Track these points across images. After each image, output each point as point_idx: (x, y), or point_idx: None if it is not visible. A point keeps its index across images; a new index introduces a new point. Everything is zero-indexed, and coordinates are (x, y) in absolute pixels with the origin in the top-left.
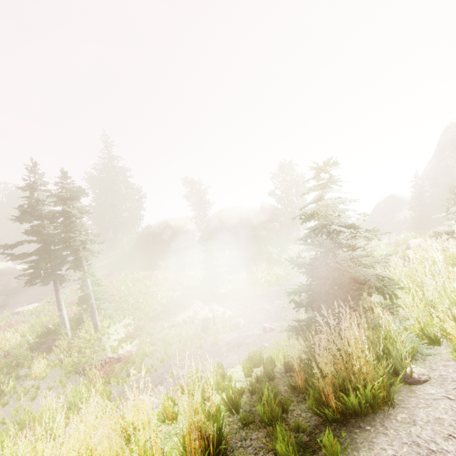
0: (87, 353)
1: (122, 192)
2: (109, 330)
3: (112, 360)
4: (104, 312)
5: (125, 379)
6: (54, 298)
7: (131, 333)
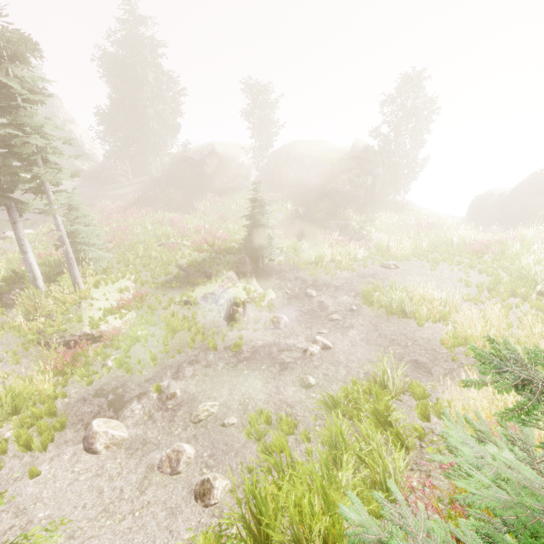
0: (58, 321)
1: (150, 86)
2: (96, 292)
3: (91, 338)
4: (96, 263)
5: (91, 377)
6: (52, 226)
7: (123, 304)
